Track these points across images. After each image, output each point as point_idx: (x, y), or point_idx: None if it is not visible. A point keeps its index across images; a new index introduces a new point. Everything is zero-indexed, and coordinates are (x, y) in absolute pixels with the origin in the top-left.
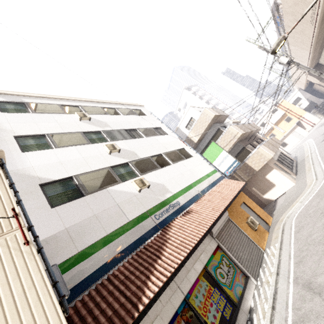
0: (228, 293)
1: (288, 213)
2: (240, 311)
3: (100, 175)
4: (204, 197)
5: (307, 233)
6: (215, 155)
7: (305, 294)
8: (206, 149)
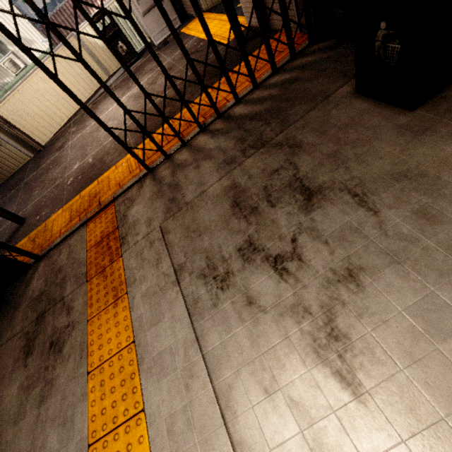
0: None
1: None
2: None
3: None
4: None
5: None
6: None
7: None
8: None
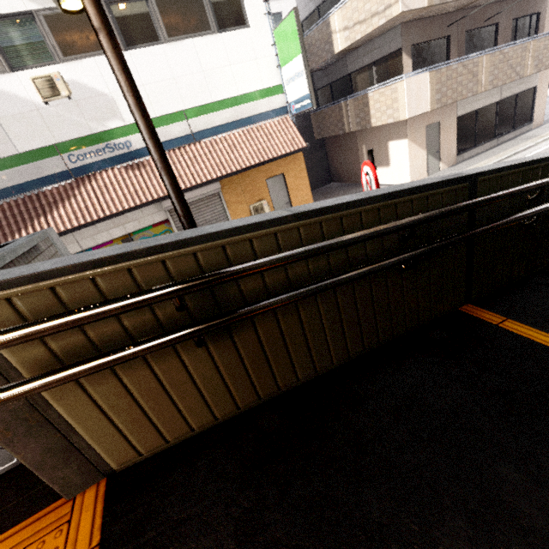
0: None
1: None
2: None
3: None
4: (196, 145)
5: None
6: (288, 52)
7: None
8: (280, 22)
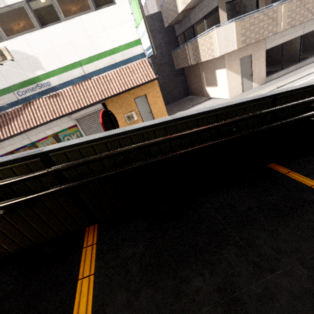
0: None
1: None
2: None
3: None
4: (88, 81)
5: None
6: (138, 18)
7: None
8: None
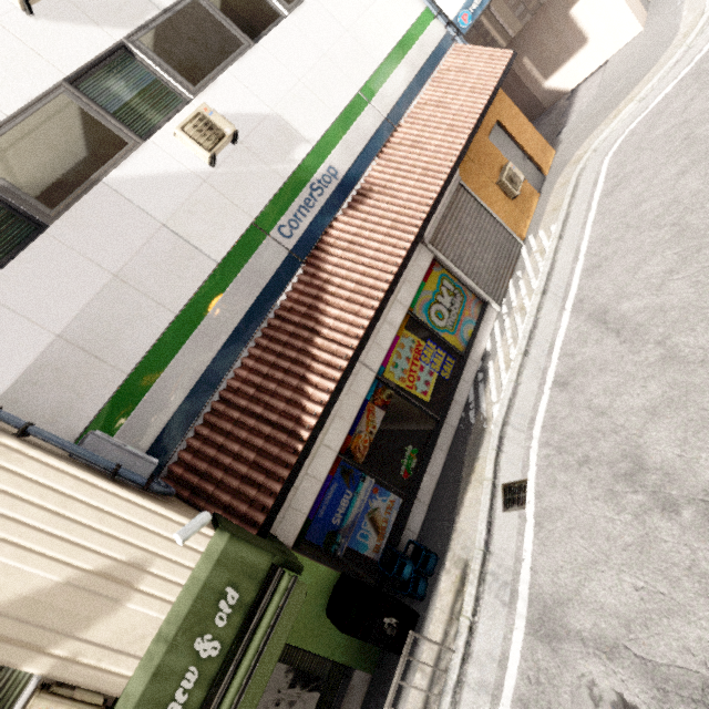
0: (450, 341)
1: (600, 139)
2: (467, 363)
3: (51, 133)
4: (399, 131)
5: (630, 198)
6: None
7: (590, 333)
8: None
